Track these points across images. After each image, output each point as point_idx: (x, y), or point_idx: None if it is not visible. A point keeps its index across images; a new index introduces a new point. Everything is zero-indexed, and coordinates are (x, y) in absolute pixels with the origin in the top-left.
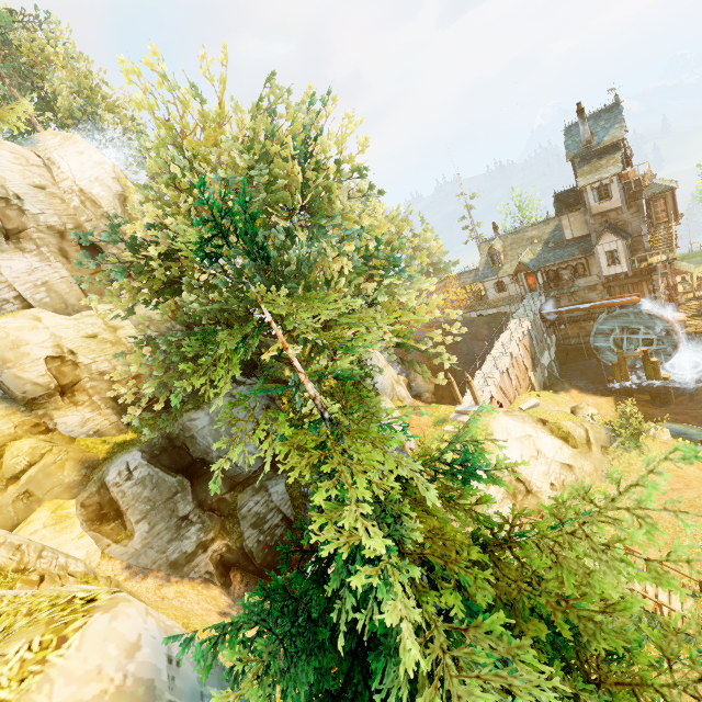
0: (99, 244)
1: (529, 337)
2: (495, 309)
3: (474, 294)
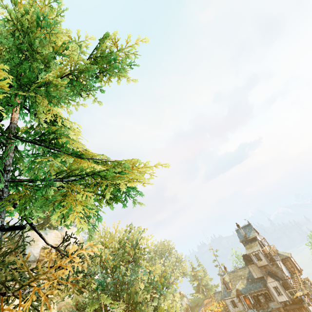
0: None
1: None
2: None
3: (224, 307)
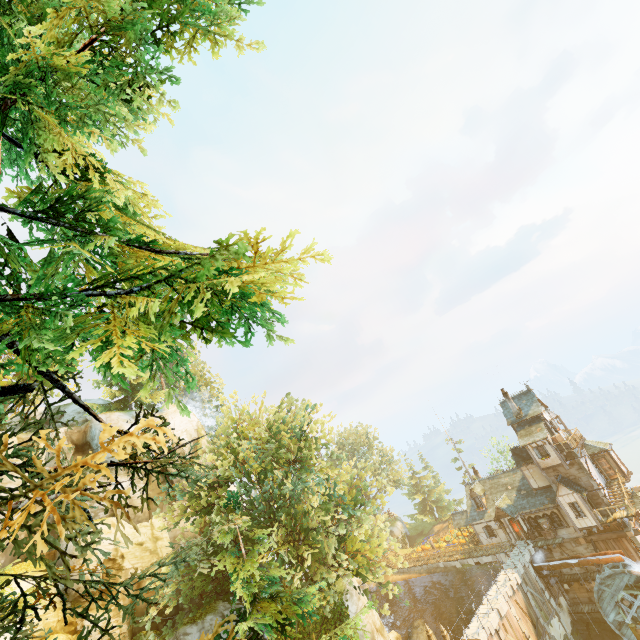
0: (172, 471)
1: (522, 593)
2: (489, 557)
3: (470, 537)
